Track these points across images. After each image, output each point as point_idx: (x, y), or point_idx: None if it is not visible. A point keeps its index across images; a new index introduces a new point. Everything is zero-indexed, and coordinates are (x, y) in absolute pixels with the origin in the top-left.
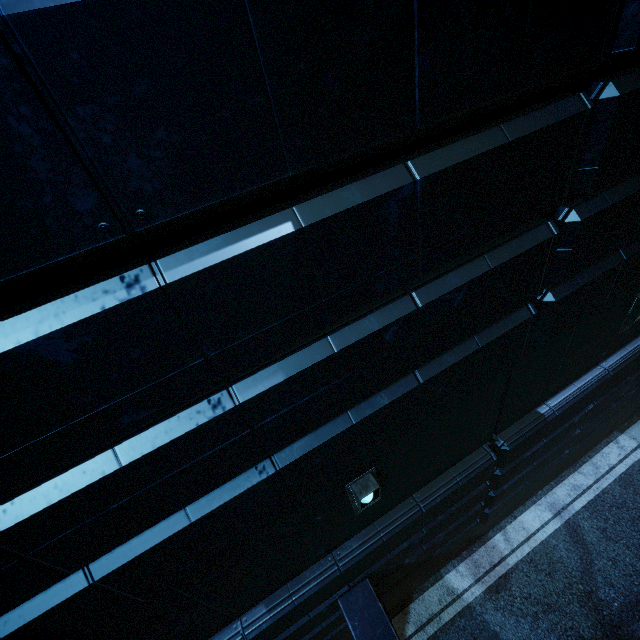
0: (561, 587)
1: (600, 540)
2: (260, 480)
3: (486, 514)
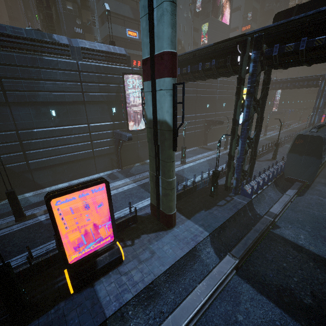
0: None
1: None
2: None
3: (29, 163)
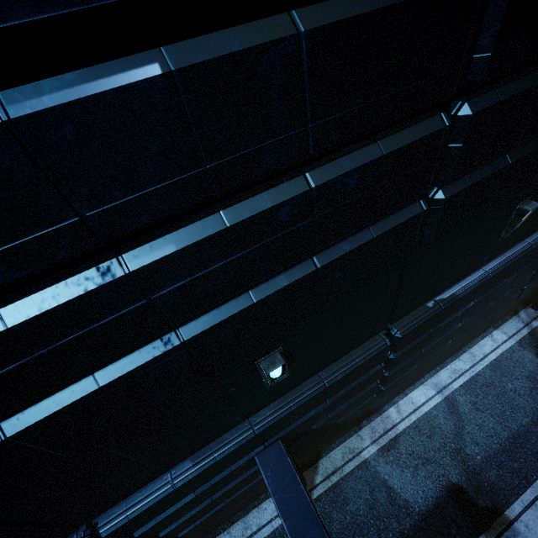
0: (438, 446)
1: (471, 411)
2: (165, 350)
3: (382, 391)
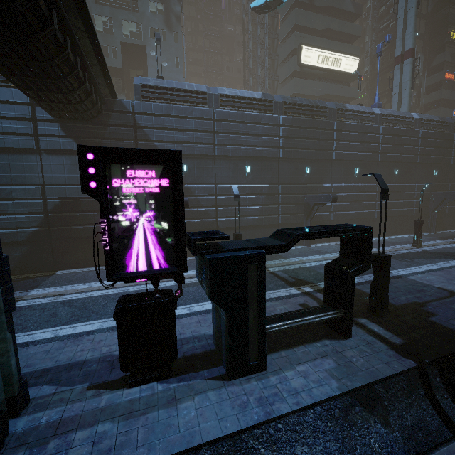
0: None
1: None
2: (434, 157)
3: (447, 208)
